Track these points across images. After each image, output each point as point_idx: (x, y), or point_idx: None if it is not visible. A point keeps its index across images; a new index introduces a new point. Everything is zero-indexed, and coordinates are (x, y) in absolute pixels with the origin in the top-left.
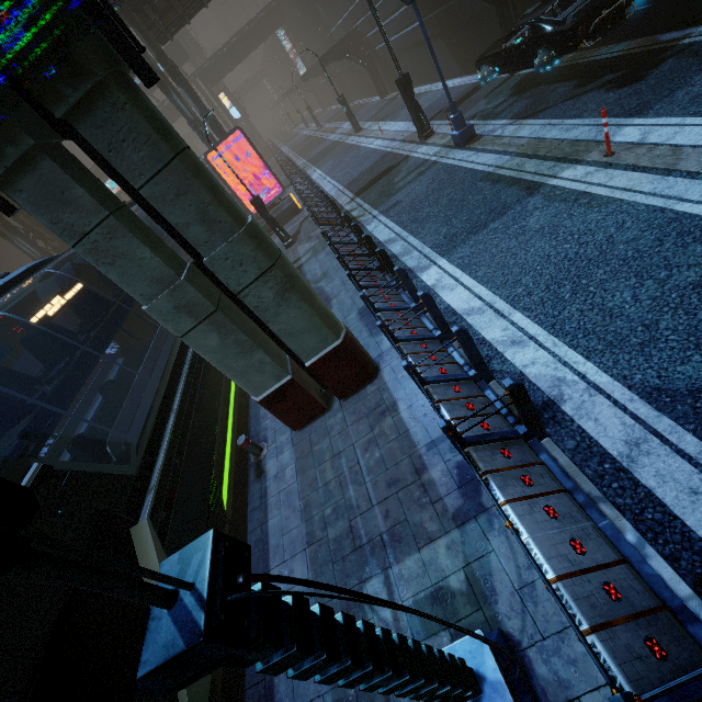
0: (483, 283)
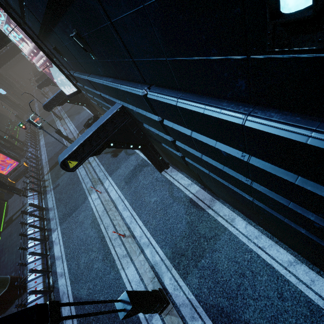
0: (63, 244)
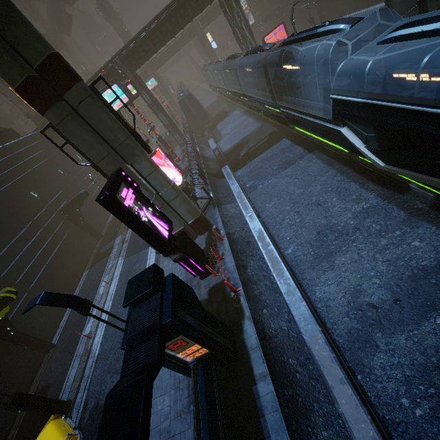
0: None
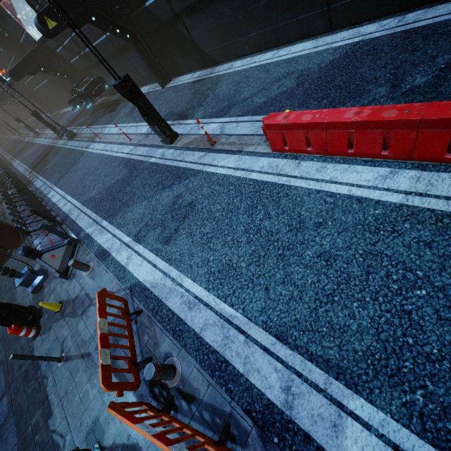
0: (63, 190)
